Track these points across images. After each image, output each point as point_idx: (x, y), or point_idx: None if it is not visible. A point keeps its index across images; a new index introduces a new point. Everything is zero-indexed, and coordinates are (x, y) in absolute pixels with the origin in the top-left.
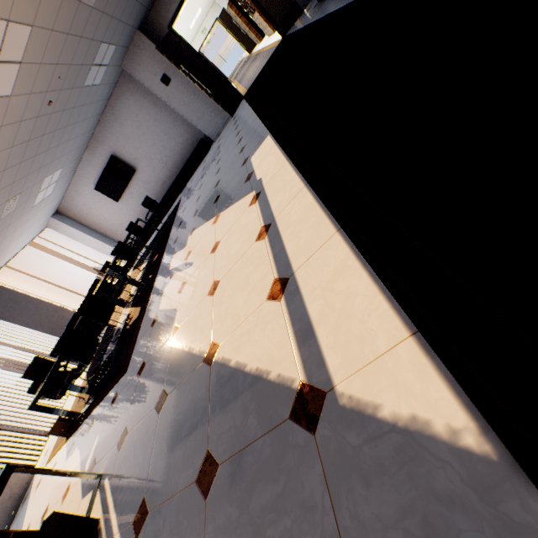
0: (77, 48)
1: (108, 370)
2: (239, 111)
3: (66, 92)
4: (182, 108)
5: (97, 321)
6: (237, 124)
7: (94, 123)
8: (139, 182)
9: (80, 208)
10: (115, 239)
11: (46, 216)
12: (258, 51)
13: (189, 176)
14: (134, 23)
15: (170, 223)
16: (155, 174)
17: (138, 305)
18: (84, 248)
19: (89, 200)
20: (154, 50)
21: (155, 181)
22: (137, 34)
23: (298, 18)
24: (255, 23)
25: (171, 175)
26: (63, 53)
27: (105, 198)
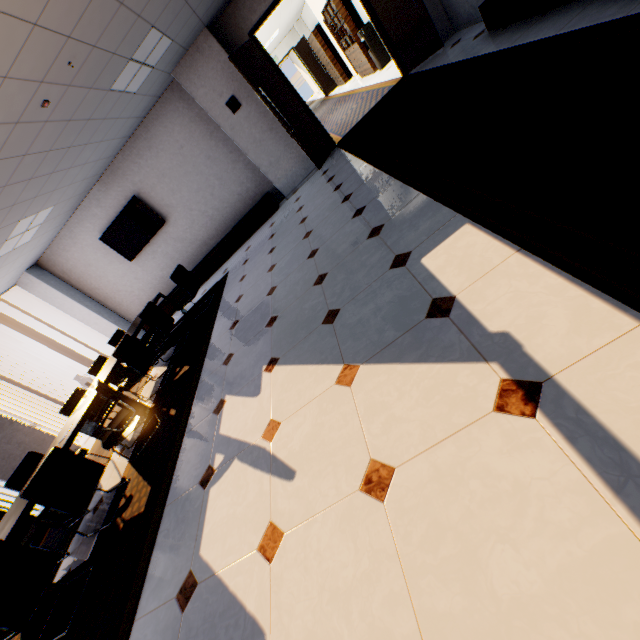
0: (111, 20)
1: (65, 634)
2: (335, 163)
3: (79, 91)
4: (250, 147)
5: (60, 510)
6: (337, 183)
7: (116, 147)
8: (168, 238)
9: (72, 262)
10: (118, 311)
11: (17, 270)
12: (345, 93)
13: (243, 240)
14: (204, 15)
15: (209, 310)
16: (192, 230)
17: (144, 474)
18: (68, 320)
19: (88, 253)
20: (224, 61)
21: (192, 240)
22: (203, 34)
23: (434, 52)
24: (342, 59)
25: (215, 234)
26: (83, 20)
27: (113, 254)
